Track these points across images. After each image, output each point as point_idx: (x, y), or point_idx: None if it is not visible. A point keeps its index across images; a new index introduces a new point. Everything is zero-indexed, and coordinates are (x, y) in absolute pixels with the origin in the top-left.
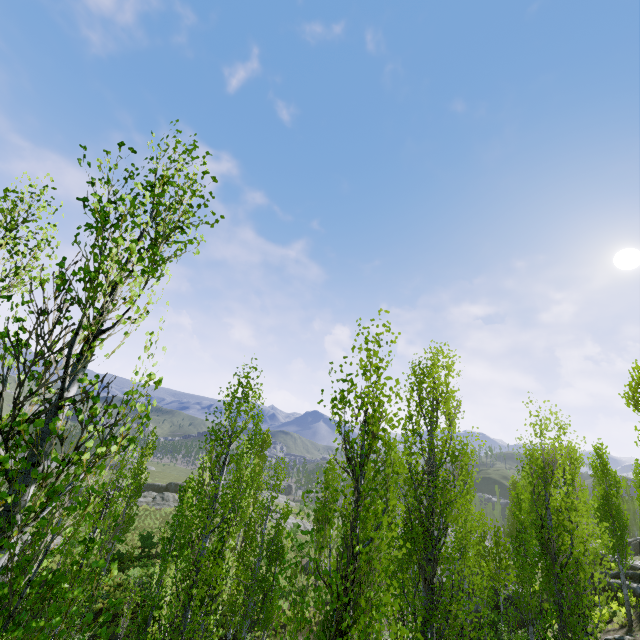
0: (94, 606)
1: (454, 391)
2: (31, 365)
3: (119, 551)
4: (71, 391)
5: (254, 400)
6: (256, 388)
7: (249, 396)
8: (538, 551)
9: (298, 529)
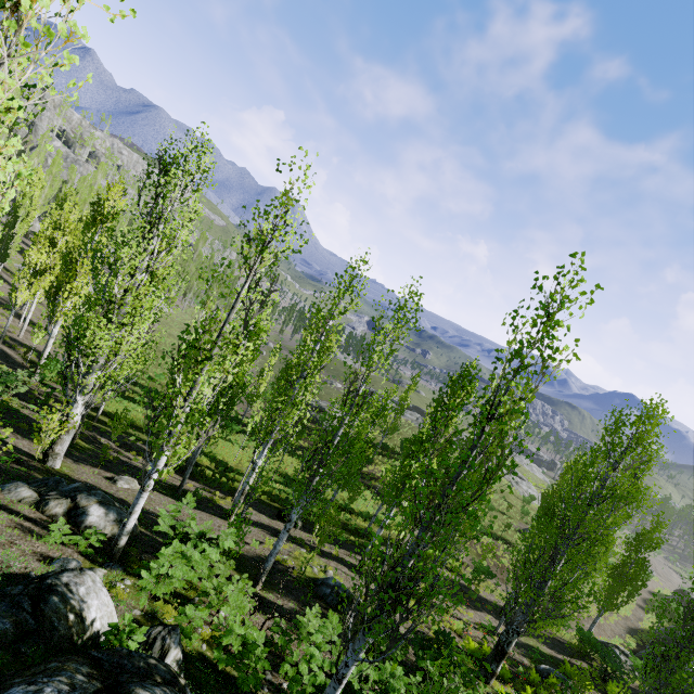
0: (369, 466)
1: (658, 448)
2: (352, 383)
3: (387, 443)
4: (361, 390)
5: (469, 390)
6: (472, 382)
7: (466, 386)
8: (679, 608)
9: (530, 500)
